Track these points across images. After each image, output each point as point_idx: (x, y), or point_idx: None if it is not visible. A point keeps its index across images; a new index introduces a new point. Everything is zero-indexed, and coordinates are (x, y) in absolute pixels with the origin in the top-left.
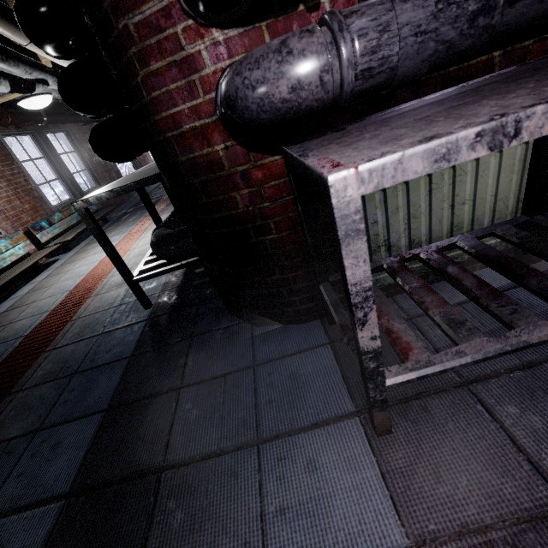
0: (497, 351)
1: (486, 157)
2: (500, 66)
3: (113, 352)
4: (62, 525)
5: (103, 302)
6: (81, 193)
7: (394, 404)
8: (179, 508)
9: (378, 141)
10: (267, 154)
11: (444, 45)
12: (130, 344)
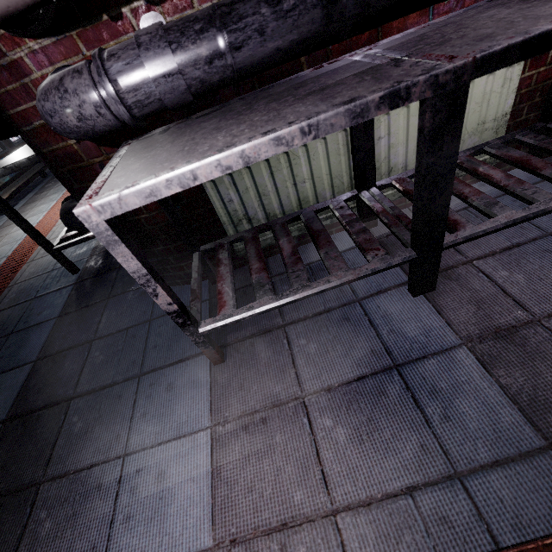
0: (272, 306)
1: (313, 143)
2: (307, 64)
3: (43, 314)
4: (0, 439)
5: (37, 268)
6: (10, 143)
7: (235, 343)
8: (80, 420)
9: (140, 168)
10: (116, 148)
11: (196, 81)
12: (58, 307)
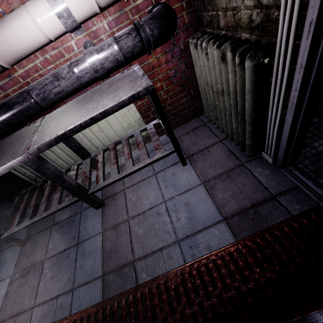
0: (27, 225)
1: None
2: (29, 122)
3: None
4: None
5: None
6: None
7: (33, 235)
8: None
9: None
10: None
11: None
12: None
